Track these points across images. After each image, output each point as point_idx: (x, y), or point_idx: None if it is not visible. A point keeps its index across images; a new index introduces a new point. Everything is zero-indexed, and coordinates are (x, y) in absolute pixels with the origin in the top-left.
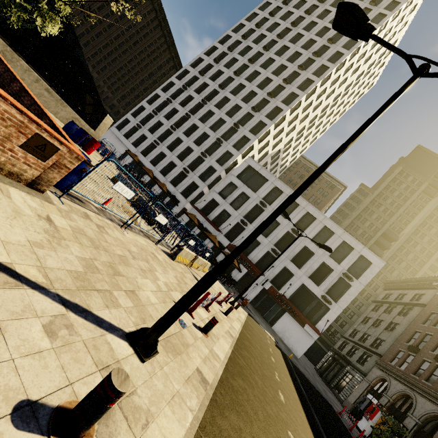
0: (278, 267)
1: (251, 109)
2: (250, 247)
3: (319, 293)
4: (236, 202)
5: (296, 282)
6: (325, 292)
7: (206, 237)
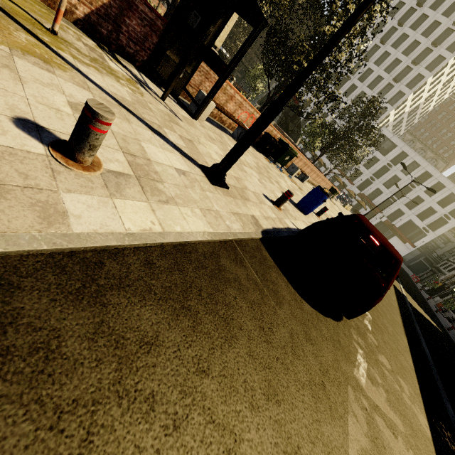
0: (393, 208)
1: (392, 80)
2: (374, 195)
3: (421, 226)
4: (368, 164)
5: (405, 218)
6: (426, 225)
7: (343, 187)
